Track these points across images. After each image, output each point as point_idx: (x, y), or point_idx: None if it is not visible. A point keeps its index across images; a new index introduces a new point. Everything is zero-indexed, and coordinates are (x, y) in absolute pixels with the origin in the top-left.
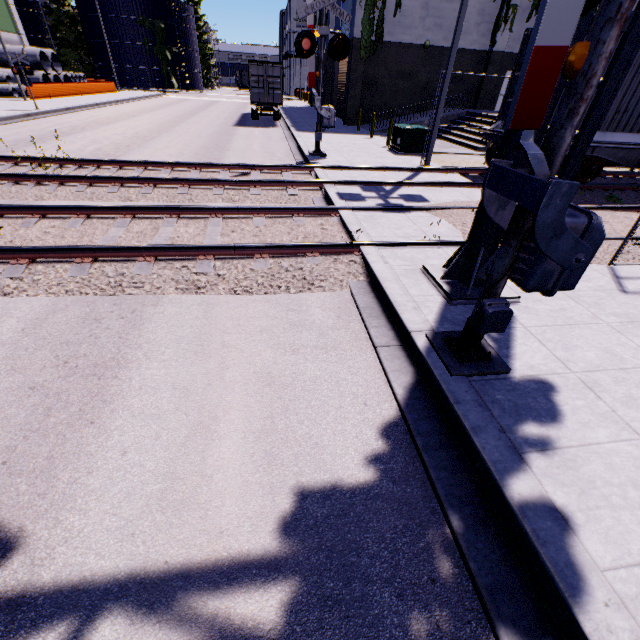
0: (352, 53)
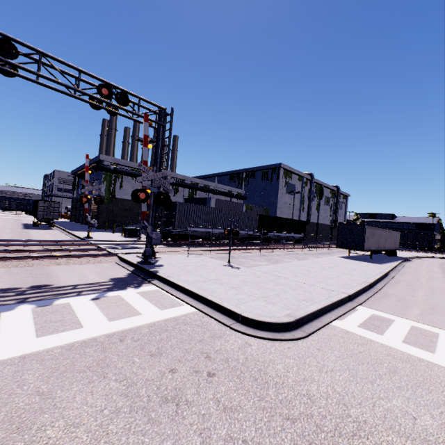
0: None
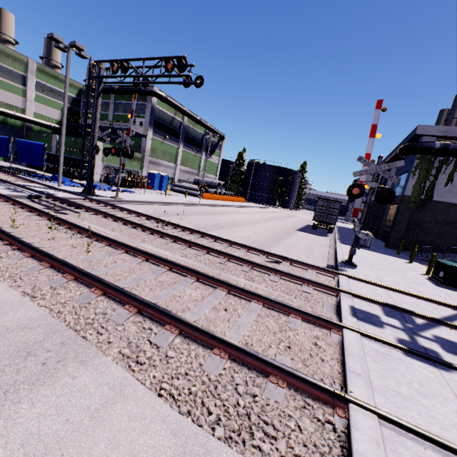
0: (401, 203)
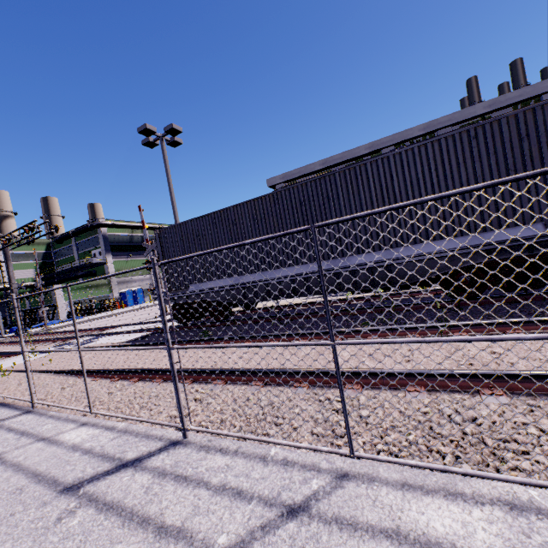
0: None
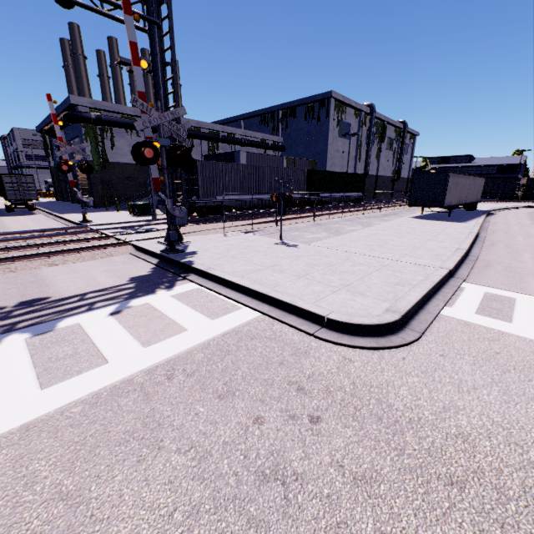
0: None
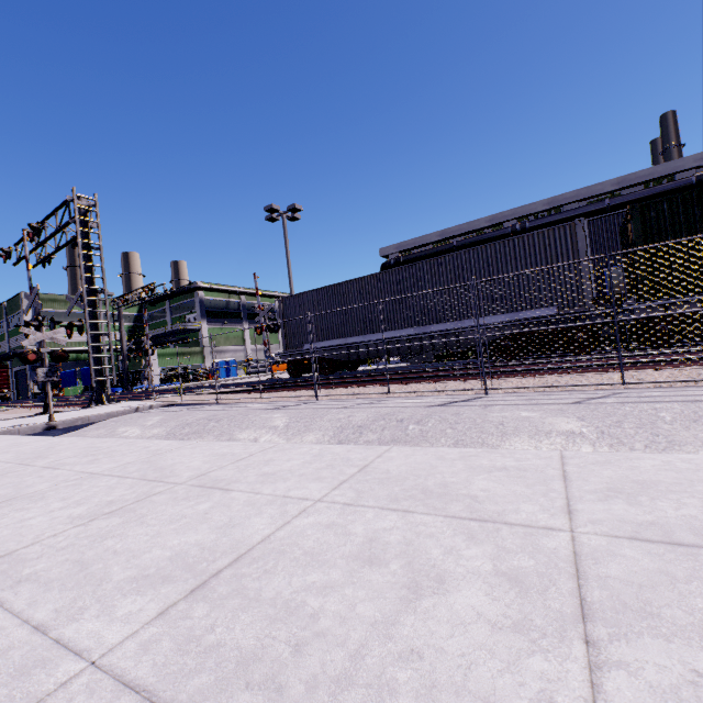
0: None
